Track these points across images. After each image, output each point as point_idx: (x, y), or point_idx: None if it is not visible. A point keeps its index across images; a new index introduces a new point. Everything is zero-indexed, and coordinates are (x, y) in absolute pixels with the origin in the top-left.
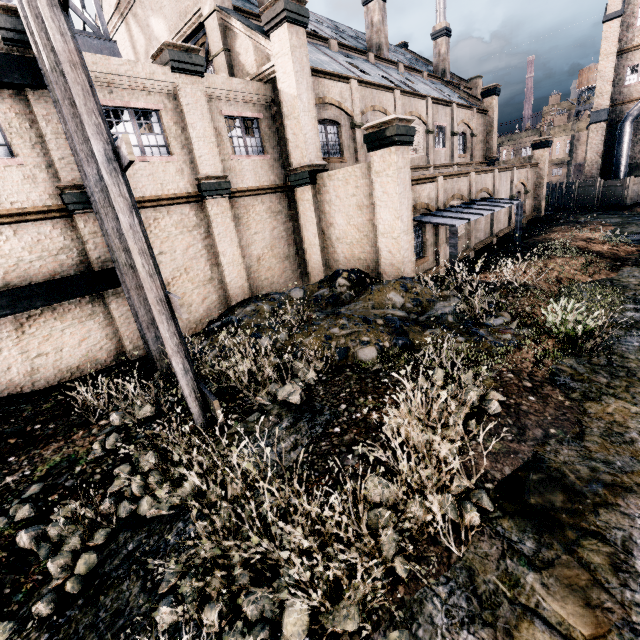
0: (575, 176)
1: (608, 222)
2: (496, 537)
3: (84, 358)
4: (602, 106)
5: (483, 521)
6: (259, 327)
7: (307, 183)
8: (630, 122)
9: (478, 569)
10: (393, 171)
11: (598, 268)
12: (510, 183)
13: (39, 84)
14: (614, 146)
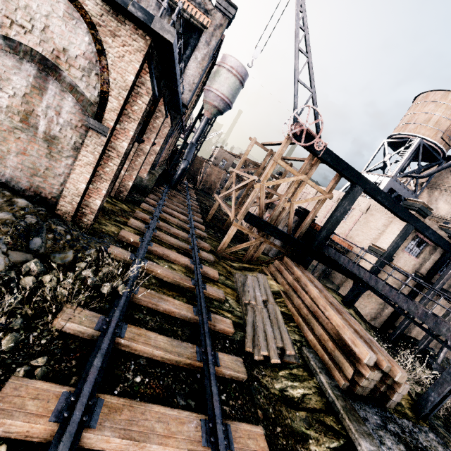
0: None
1: None
2: None
3: (366, 313)
4: None
5: None
6: None
7: None
8: None
9: None
10: None
11: None
12: None
13: (446, 250)
14: None
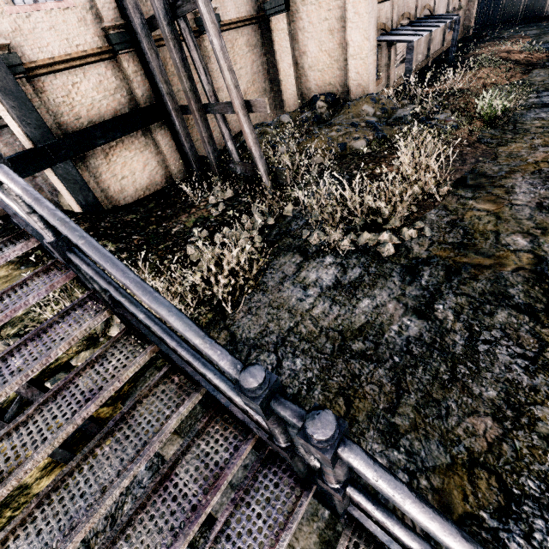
0: None
1: (527, 34)
2: (454, 196)
3: (148, 180)
4: None
5: (448, 193)
6: (272, 142)
7: (282, 10)
8: None
9: (448, 205)
10: None
11: (514, 73)
12: None
13: None
14: None
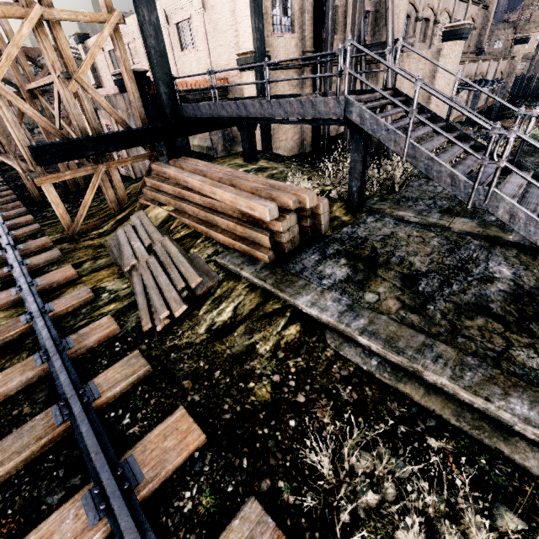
0: (534, 71)
1: None
2: None
3: (291, 147)
4: None
5: None
6: None
7: None
8: None
9: None
10: (454, 55)
11: None
12: (495, 71)
13: None
14: None
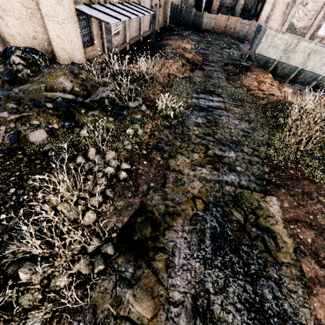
0: (184, 2)
1: (194, 38)
2: (113, 273)
3: None
4: None
5: (107, 264)
6: None
7: None
8: None
9: (99, 303)
10: None
11: (186, 69)
12: None
13: None
14: None
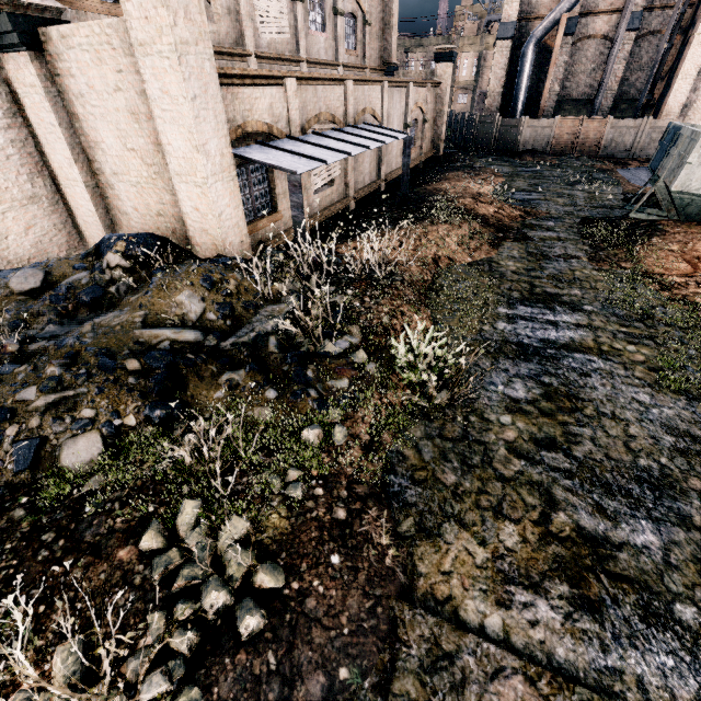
0: (479, 107)
1: (500, 171)
2: None
3: None
4: (510, 17)
5: None
6: None
7: (17, 45)
8: (533, 46)
9: None
10: (169, 46)
11: (480, 242)
12: (405, 106)
13: None
14: (516, 75)
